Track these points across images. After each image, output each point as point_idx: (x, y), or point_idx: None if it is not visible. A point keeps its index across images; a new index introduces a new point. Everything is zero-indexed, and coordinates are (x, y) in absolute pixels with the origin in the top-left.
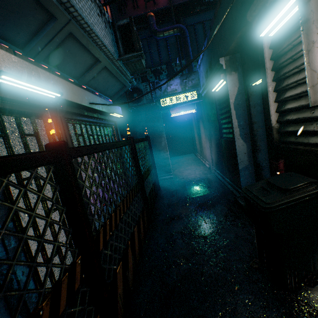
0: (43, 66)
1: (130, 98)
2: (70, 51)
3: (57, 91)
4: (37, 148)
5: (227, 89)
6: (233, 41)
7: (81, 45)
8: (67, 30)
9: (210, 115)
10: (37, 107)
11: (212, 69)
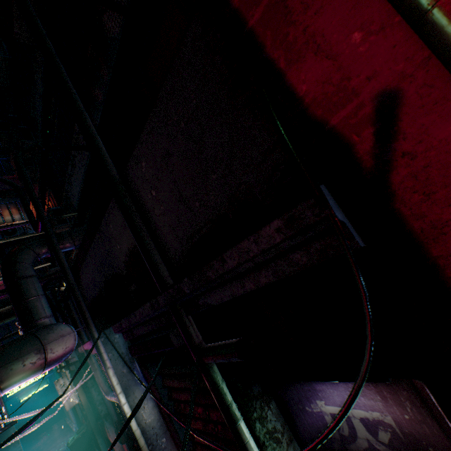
0: None
1: None
2: None
3: None
4: None
5: None
6: None
7: None
8: None
9: None
10: None
11: None
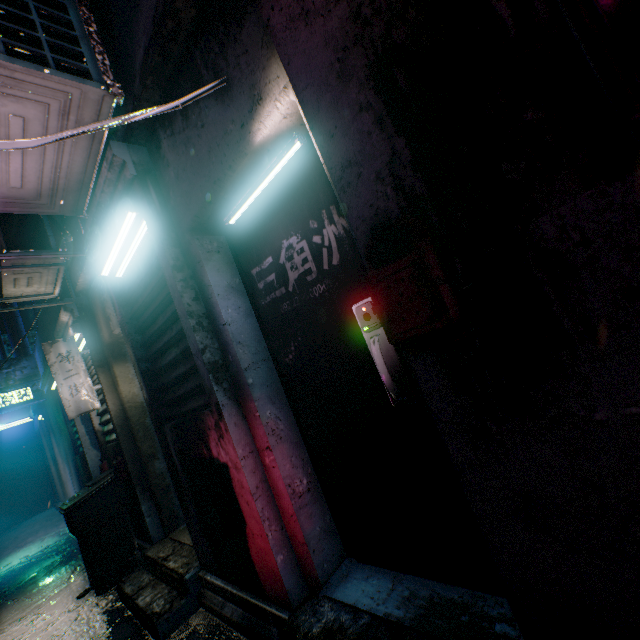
0: None
1: None
2: None
3: None
4: None
5: None
6: None
7: None
8: None
9: (60, 422)
10: None
11: None
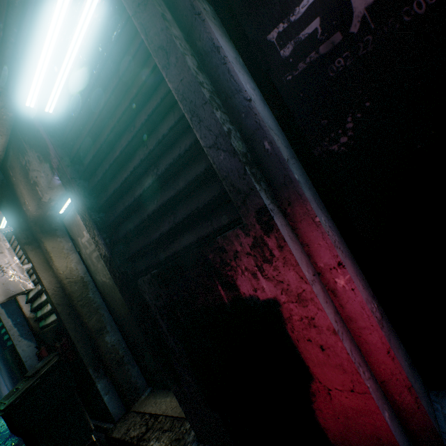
0: None
1: None
2: None
3: None
4: None
5: None
6: None
7: None
8: None
9: None
10: None
11: None
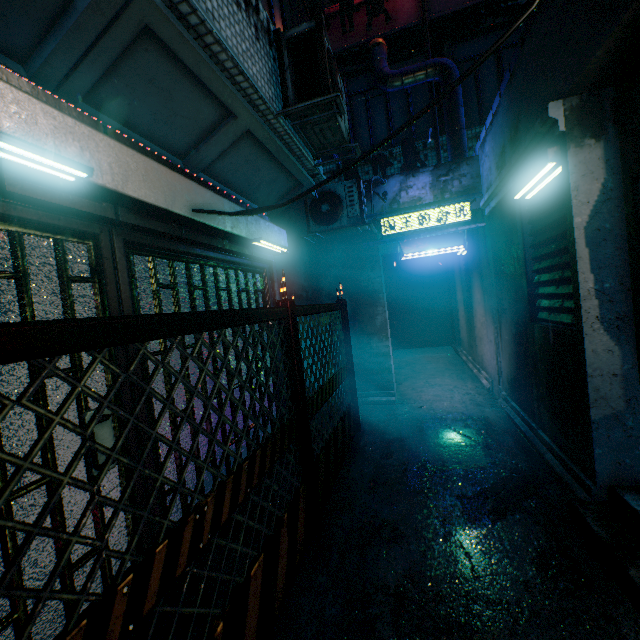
0: (76, 111)
1: (313, 213)
2: (154, 81)
3: (73, 160)
4: (55, 310)
5: (568, 188)
6: (606, 39)
7: (183, 69)
8: (137, 16)
9: (503, 260)
10: (35, 206)
11: (521, 141)
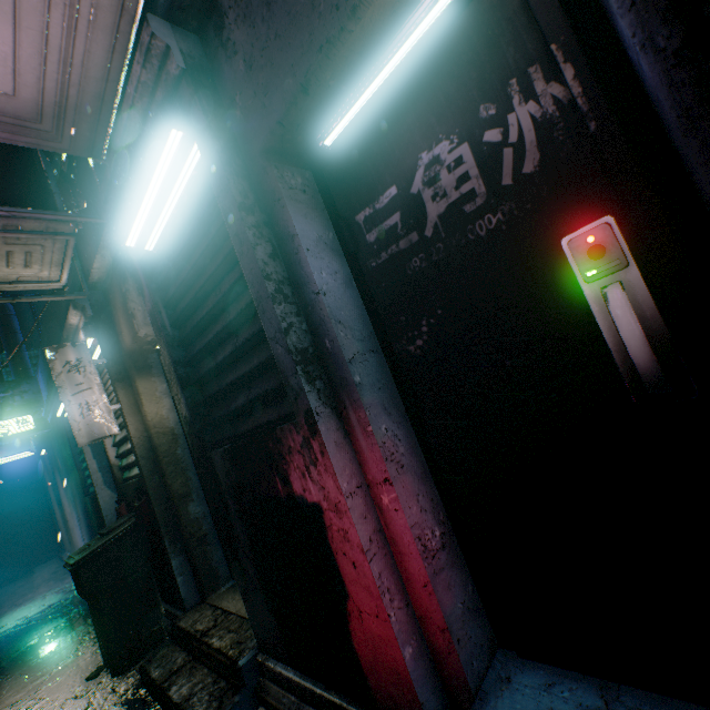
0: None
1: None
2: None
3: None
4: None
5: None
6: None
7: None
8: None
9: (66, 457)
10: None
11: None
